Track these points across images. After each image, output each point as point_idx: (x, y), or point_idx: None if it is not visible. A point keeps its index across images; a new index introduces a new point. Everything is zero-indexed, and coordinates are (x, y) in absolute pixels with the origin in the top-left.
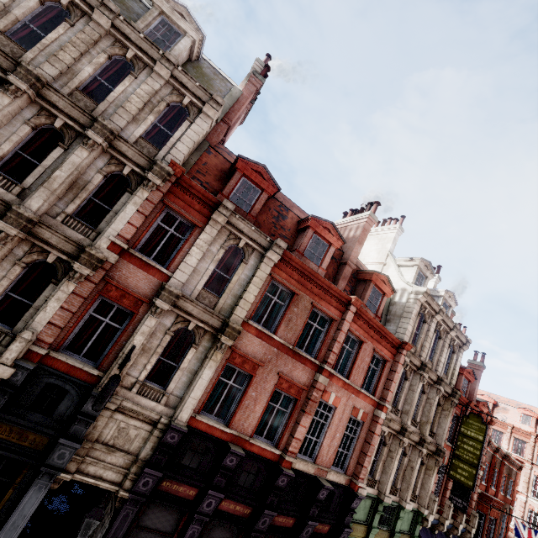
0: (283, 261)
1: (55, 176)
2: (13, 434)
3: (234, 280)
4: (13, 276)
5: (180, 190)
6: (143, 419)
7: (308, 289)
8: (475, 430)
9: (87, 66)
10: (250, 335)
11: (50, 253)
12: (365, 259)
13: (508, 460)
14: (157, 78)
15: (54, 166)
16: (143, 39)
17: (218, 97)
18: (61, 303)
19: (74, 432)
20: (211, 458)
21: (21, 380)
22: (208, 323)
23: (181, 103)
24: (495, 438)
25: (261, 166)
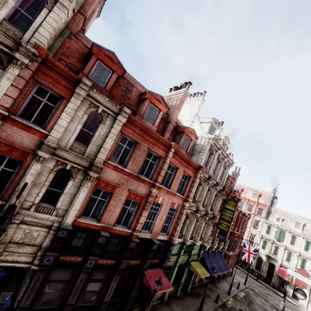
0: (129, 122)
1: None
2: None
3: (96, 135)
4: None
5: (46, 69)
6: (41, 226)
7: (146, 139)
8: (231, 206)
9: None
10: (110, 170)
11: None
12: (182, 118)
13: (245, 215)
14: None
15: None
16: None
17: None
18: None
19: None
20: (90, 240)
21: None
22: (79, 164)
23: None
24: (240, 205)
25: (111, 52)
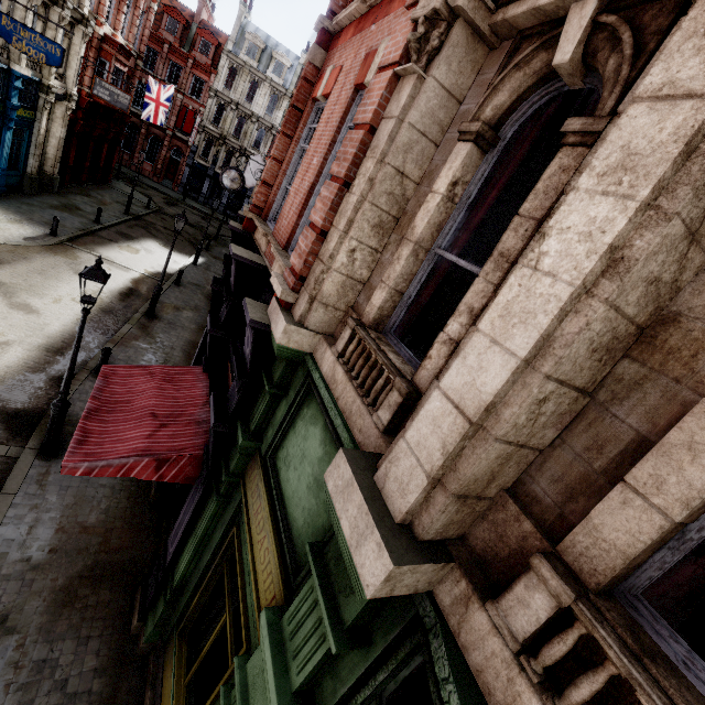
0: None
1: None
2: None
3: None
4: None
5: None
6: None
7: None
8: None
9: None
10: None
11: None
12: None
13: None
14: None
15: None
16: None
17: None
18: None
19: None
20: None
21: None
22: None
23: None
24: None
25: None
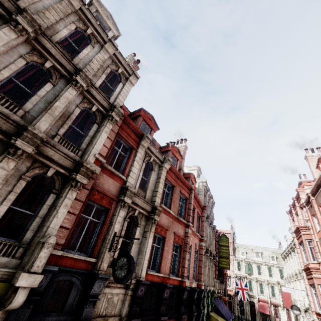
0: (169, 169)
1: (55, 106)
2: None
3: (150, 181)
4: (19, 189)
5: (125, 125)
6: (120, 286)
7: (178, 183)
8: (225, 242)
9: (64, 29)
10: (162, 213)
11: (49, 168)
12: None
13: None
14: (105, 52)
15: (45, 96)
16: (98, 25)
17: (137, 73)
18: (68, 208)
19: (85, 315)
20: (155, 297)
21: (44, 284)
22: (145, 209)
23: (116, 71)
24: None
25: (150, 115)
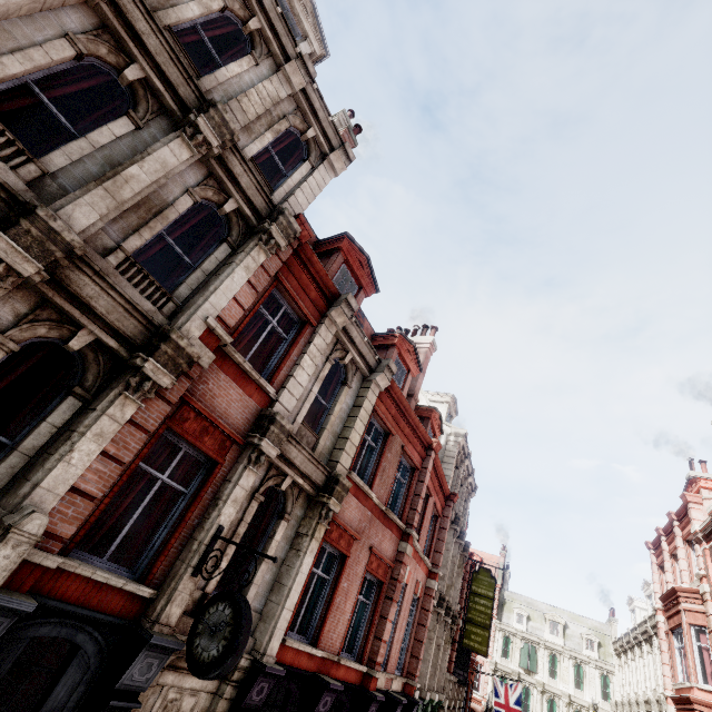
0: (385, 389)
1: (128, 175)
2: None
3: (336, 410)
4: None
5: (298, 263)
6: None
7: (401, 428)
8: (485, 587)
9: (192, 1)
10: (349, 494)
11: (78, 328)
12: None
13: None
14: (284, 82)
15: (110, 148)
16: (278, 16)
17: (350, 148)
18: (105, 442)
19: None
20: (293, 710)
21: None
22: (311, 478)
23: (301, 133)
24: None
25: (364, 254)
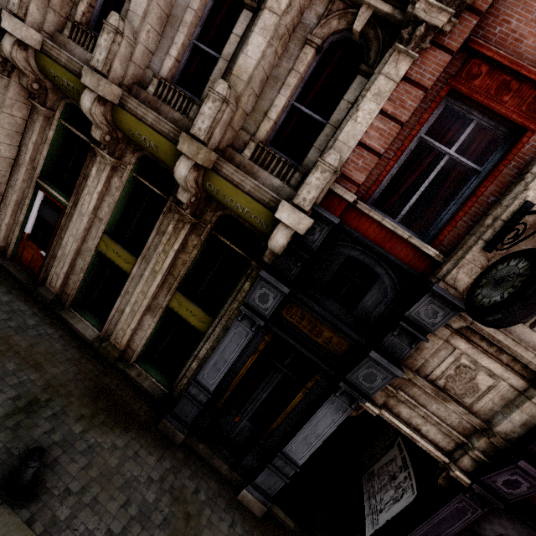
0: None
1: None
2: (304, 321)
3: None
4: (303, 66)
5: None
6: (506, 363)
7: None
8: None
9: None
10: None
11: (358, 9)
12: None
13: None
14: None
15: None
16: None
17: None
18: (382, 102)
19: (389, 347)
20: None
21: (318, 241)
22: None
23: None
24: None
25: None
